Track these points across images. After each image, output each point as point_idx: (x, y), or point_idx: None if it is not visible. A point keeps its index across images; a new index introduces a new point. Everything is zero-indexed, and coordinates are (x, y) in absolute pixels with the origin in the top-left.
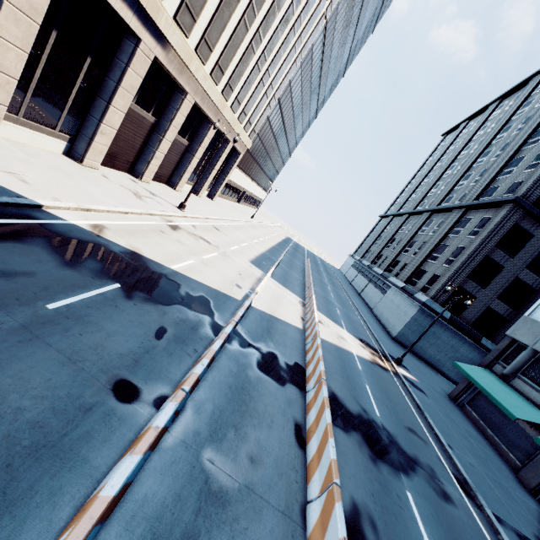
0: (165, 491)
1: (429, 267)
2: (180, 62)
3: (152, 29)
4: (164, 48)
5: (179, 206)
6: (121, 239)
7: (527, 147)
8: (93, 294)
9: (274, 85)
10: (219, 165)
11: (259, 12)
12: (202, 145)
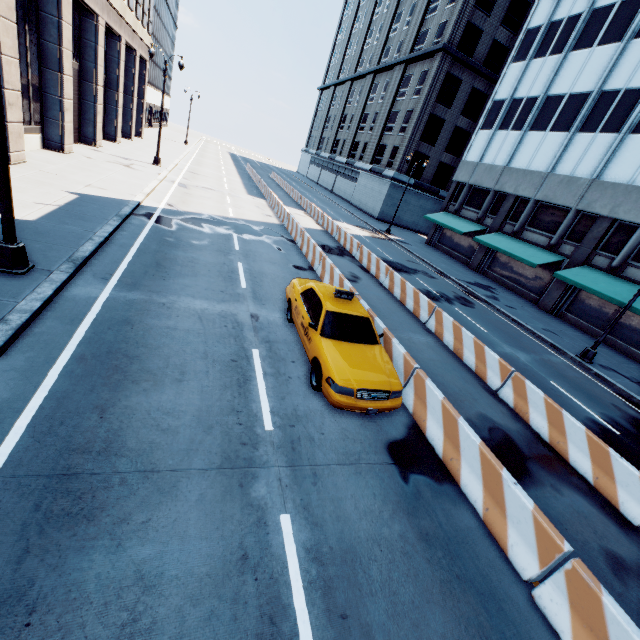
0: None
1: (388, 140)
2: None
3: None
4: None
5: (154, 162)
6: (189, 208)
7: None
8: (237, 241)
9: None
10: (136, 89)
11: None
12: (121, 73)
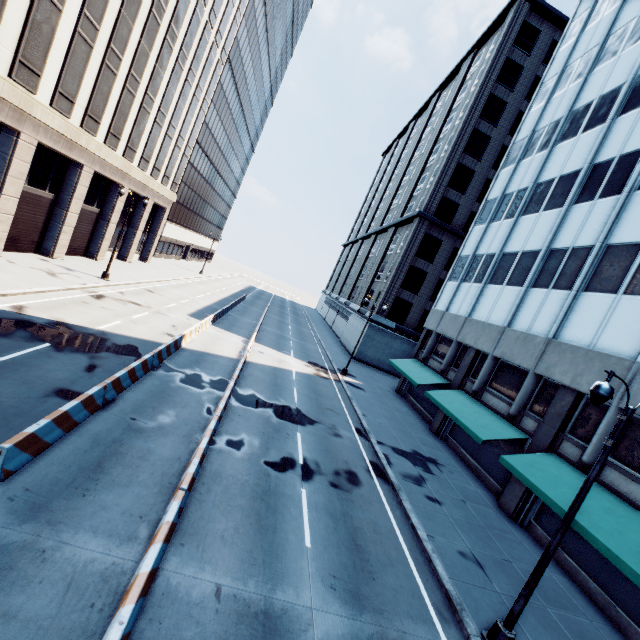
0: (101, 427)
1: (376, 286)
2: (67, 140)
3: (29, 120)
4: (47, 133)
5: (101, 276)
6: (44, 313)
7: (429, 165)
8: (29, 351)
9: (184, 135)
10: (144, 225)
11: (142, 78)
12: (116, 209)
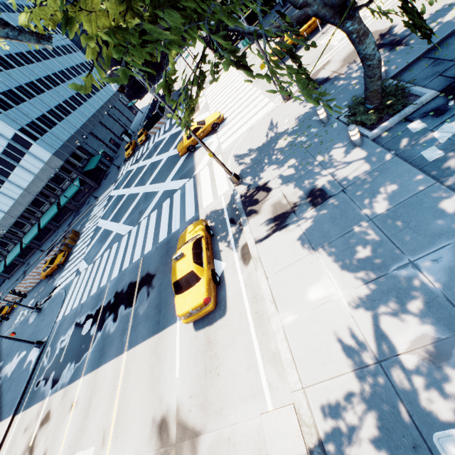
0: None
1: None
2: None
3: None
4: None
5: None
6: None
7: None
8: None
9: None
10: None
11: None
12: None
